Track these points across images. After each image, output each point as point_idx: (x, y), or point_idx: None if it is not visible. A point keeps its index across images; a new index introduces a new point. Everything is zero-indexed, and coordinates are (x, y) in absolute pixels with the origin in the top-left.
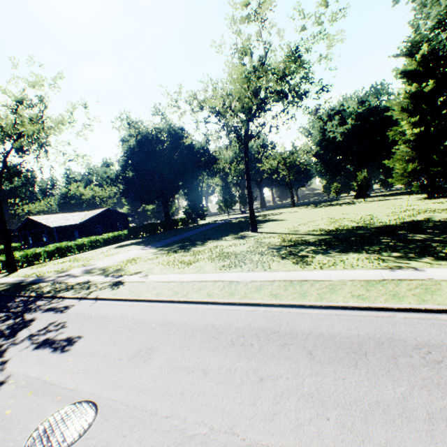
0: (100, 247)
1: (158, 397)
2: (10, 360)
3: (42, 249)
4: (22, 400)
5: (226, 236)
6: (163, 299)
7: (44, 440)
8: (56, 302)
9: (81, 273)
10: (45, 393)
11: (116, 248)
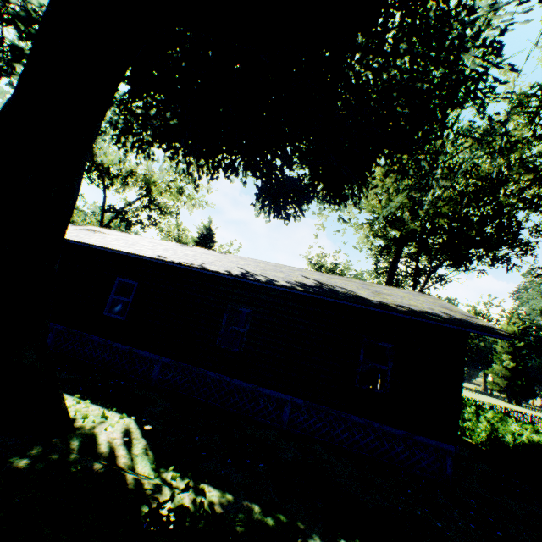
0: None
1: None
2: None
3: None
4: None
5: None
6: None
7: None
8: None
9: None
10: None
11: None
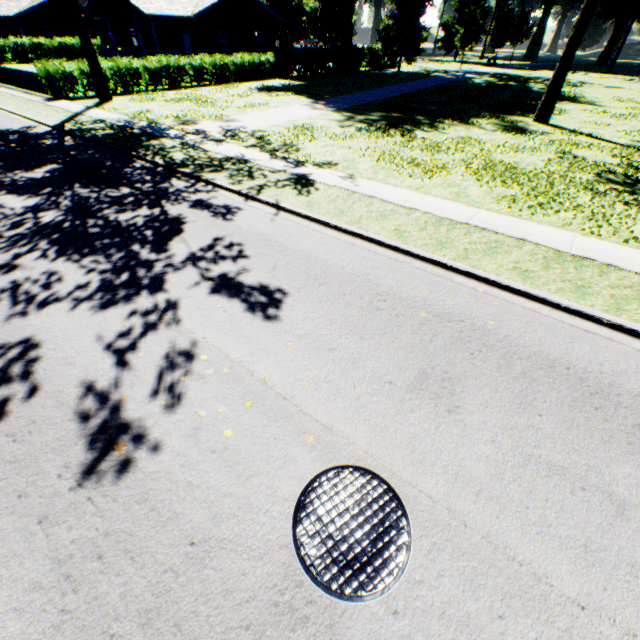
0: (229, 83)
1: (531, 534)
2: (180, 303)
3: (140, 64)
4: (240, 414)
5: (477, 118)
6: (418, 254)
7: (326, 542)
8: (204, 190)
9: (221, 135)
10: (277, 415)
11: (261, 92)
